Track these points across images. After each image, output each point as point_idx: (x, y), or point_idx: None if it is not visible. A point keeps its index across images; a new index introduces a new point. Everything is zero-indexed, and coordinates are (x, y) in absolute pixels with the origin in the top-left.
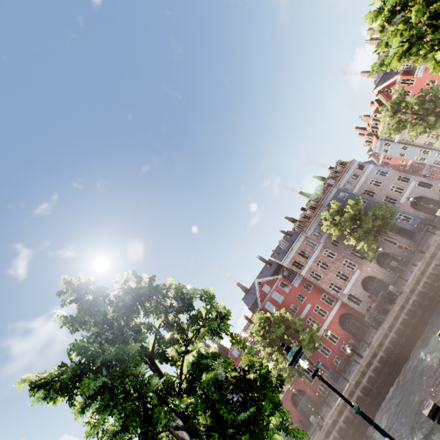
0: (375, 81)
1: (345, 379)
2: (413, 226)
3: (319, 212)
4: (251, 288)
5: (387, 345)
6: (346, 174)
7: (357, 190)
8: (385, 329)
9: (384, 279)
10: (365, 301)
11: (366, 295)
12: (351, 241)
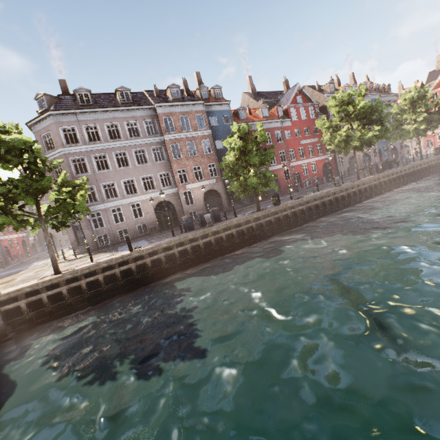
0: (433, 71)
1: (362, 176)
2: (384, 157)
3: (366, 96)
4: (259, 93)
5: (399, 175)
6: (388, 96)
7: (384, 112)
8: (402, 169)
9: (359, 166)
10: (344, 167)
11: (347, 165)
12: (424, 116)
